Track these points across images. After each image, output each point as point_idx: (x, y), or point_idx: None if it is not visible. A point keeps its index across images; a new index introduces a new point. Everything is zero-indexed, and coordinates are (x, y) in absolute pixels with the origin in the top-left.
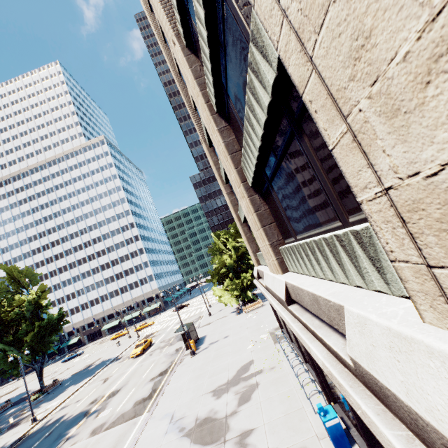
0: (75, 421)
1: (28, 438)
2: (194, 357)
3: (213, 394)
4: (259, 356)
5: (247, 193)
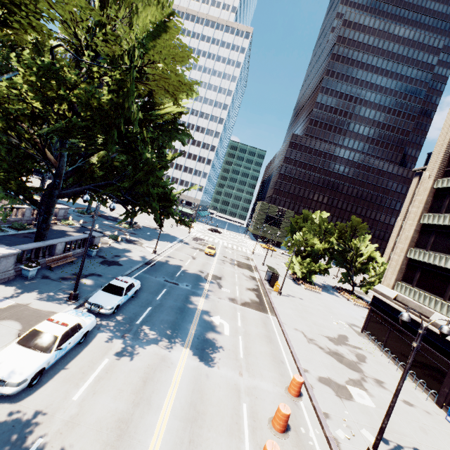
0: (199, 279)
1: (161, 264)
2: (282, 297)
3: (328, 339)
4: (350, 336)
5: None
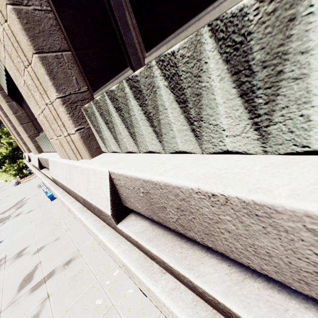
0: None
1: None
2: None
3: (0, 214)
4: (29, 195)
5: (9, 122)
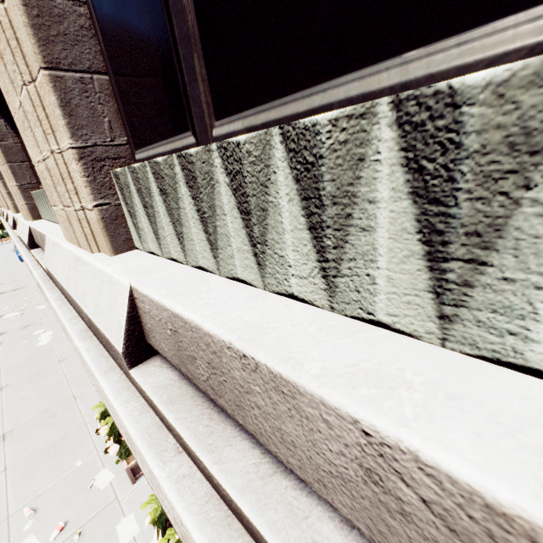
0: None
1: None
2: None
3: None
4: None
5: None
